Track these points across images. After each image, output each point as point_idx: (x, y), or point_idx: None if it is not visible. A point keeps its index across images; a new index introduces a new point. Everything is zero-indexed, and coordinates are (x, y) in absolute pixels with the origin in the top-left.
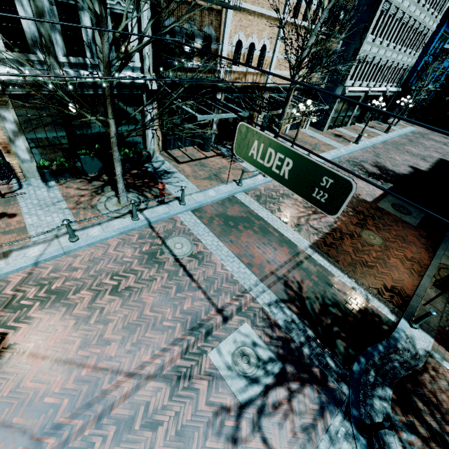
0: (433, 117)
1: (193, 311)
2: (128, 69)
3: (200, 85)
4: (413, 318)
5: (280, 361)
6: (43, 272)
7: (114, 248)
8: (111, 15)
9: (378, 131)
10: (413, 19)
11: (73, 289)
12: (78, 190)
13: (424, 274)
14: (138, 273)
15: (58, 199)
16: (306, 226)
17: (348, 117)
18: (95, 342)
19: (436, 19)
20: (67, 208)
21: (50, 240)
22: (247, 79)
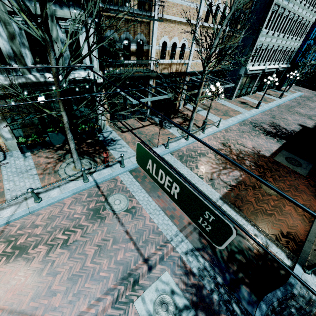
0: (315, 83)
1: (125, 261)
2: (81, 69)
3: (137, 76)
4: (306, 263)
5: (193, 308)
6: (12, 230)
7: (68, 206)
8: (66, 32)
9: (274, 97)
10: (297, 15)
11: (33, 244)
12: (47, 158)
13: (314, 220)
14: (84, 228)
15: (31, 167)
16: (217, 180)
17: (250, 88)
18: (44, 293)
19: (314, 13)
20: (36, 173)
21: (20, 202)
22: (172, 68)
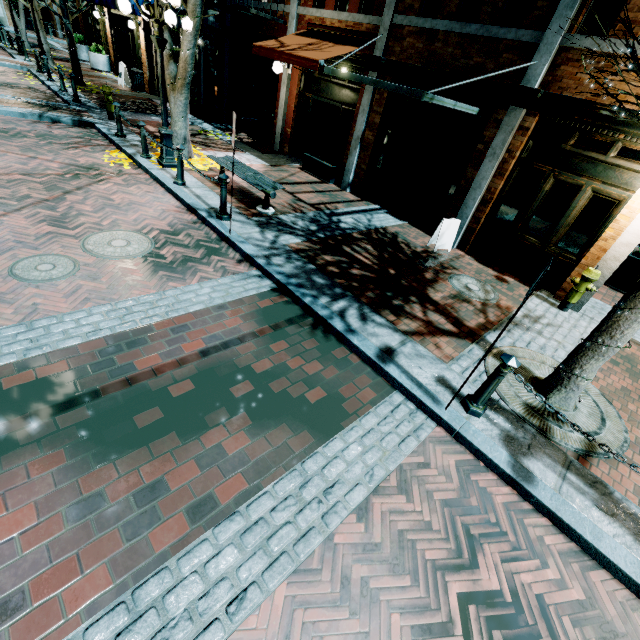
0: None
1: None
2: None
3: None
4: None
5: None
6: None
7: None
8: None
9: None
10: None
11: None
12: None
13: None
14: None
15: None
16: None
17: None
18: None
19: None
20: None
21: None
22: None
